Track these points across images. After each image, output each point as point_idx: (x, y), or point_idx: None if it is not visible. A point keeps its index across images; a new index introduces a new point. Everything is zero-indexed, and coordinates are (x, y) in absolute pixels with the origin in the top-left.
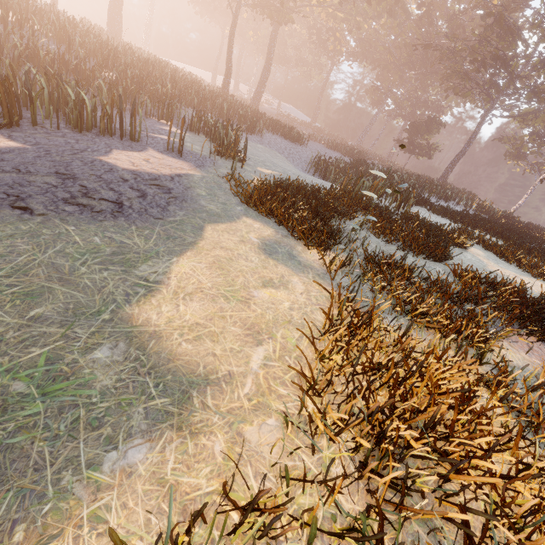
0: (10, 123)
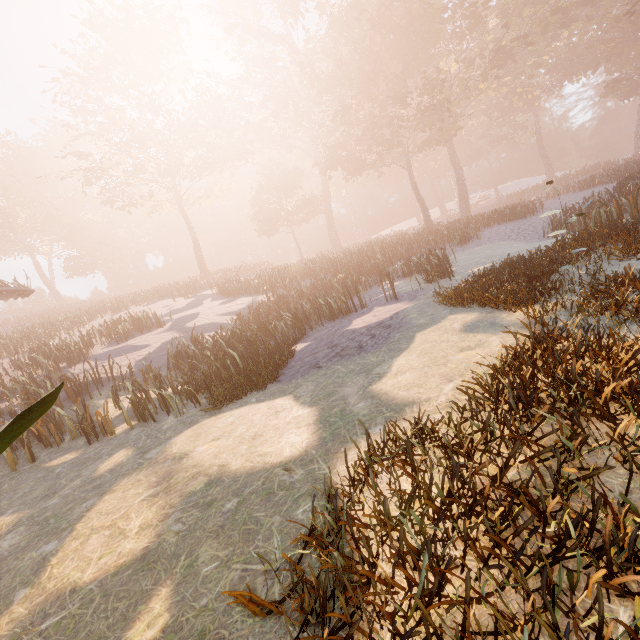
0: (302, 335)
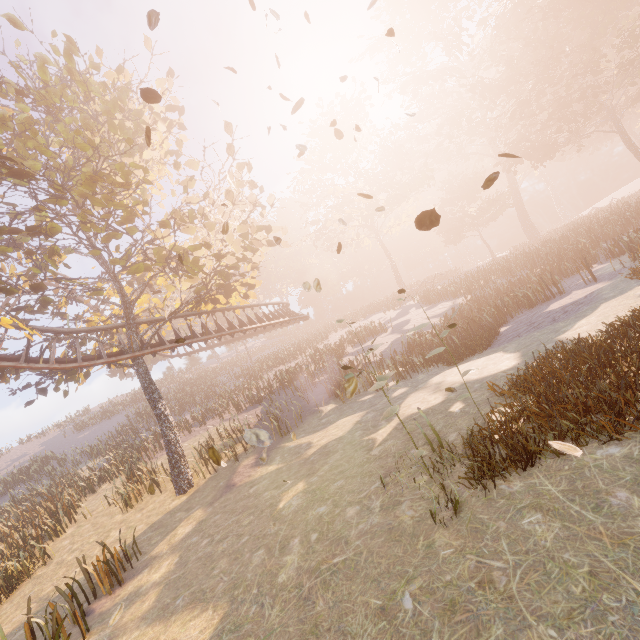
0: (504, 322)
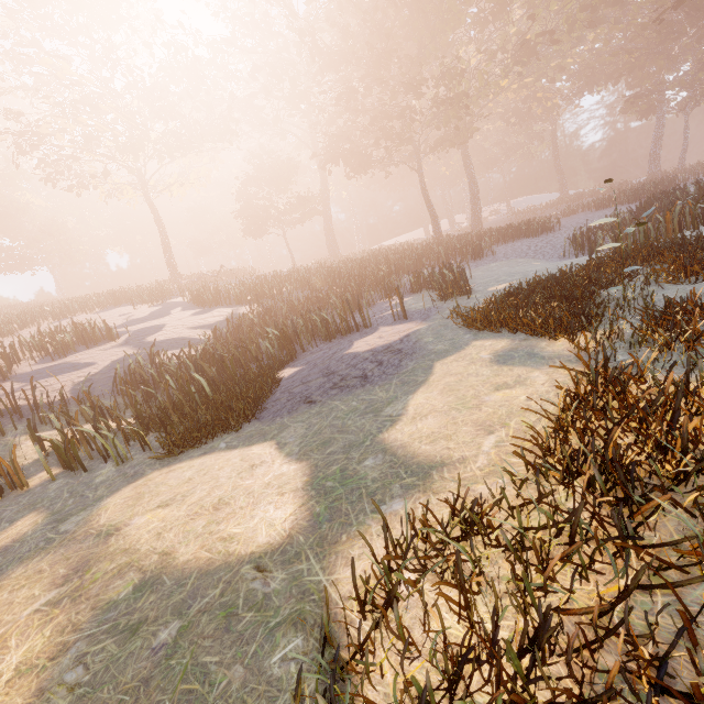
0: (291, 358)
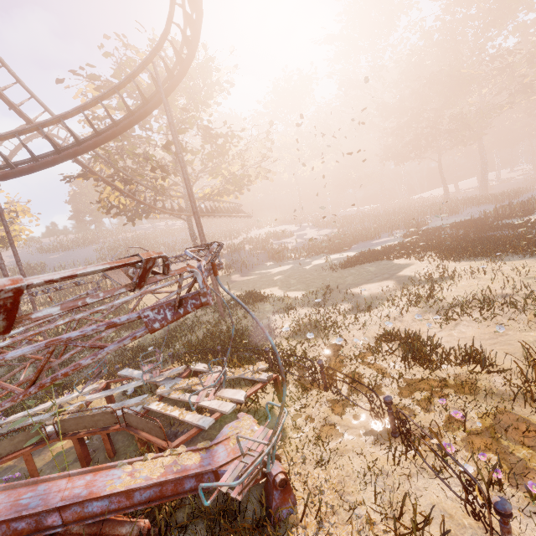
0: (354, 244)
